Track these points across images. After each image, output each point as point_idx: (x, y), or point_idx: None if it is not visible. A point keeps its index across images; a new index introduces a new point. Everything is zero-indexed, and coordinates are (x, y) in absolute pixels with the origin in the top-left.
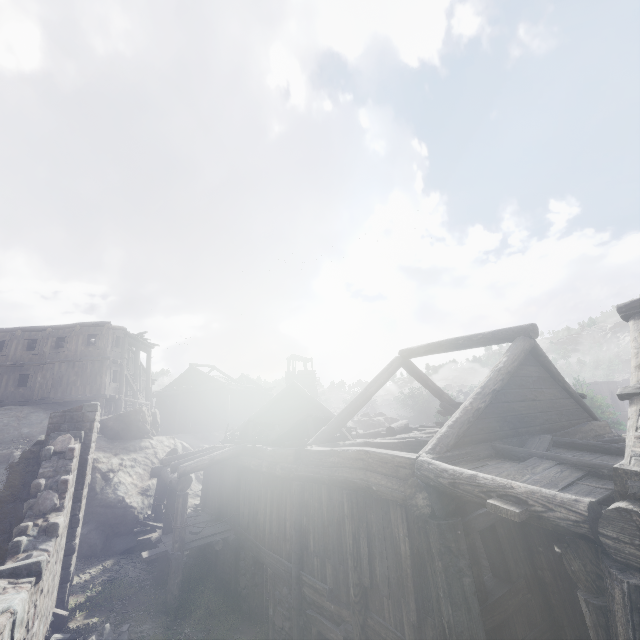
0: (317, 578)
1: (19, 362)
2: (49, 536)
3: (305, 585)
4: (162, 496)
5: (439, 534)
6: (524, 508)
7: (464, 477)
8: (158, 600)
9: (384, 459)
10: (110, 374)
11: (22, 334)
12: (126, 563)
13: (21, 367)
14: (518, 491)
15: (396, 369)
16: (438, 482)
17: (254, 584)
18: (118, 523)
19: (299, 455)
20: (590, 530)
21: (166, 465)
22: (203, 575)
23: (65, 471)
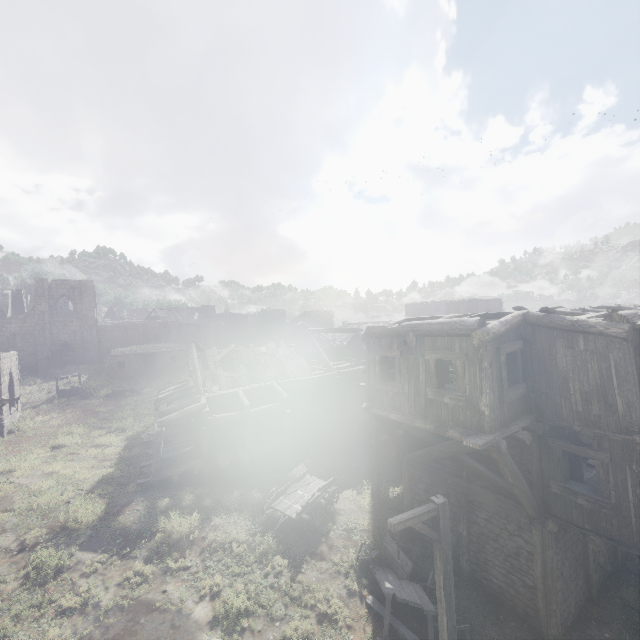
0: None
1: None
2: None
3: None
4: None
5: None
6: None
7: None
8: None
9: None
10: None
11: (444, 304)
12: None
13: None
14: None
15: None
16: None
17: None
18: None
19: None
20: None
21: None
22: None
23: None
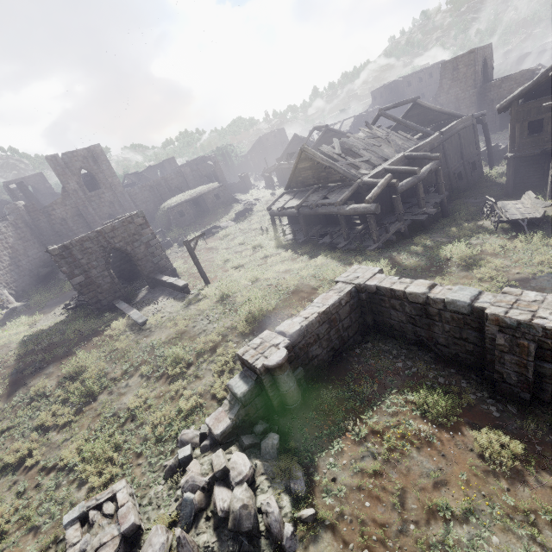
0: None
1: (418, 89)
2: None
3: None
4: None
5: None
6: None
7: None
8: None
9: None
10: None
11: (415, 76)
12: None
13: (419, 91)
14: None
15: None
16: None
17: None
18: None
19: None
20: None
21: None
22: None
23: None
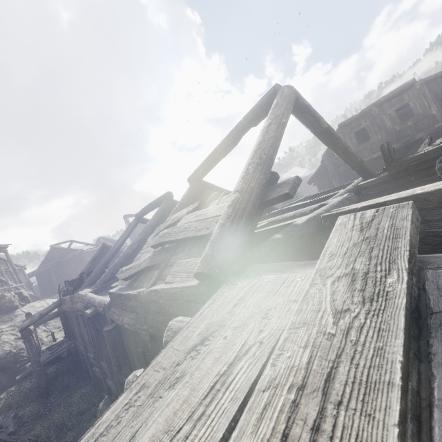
0: (92, 353)
1: None
2: None
3: (90, 358)
4: None
5: (92, 325)
6: (95, 310)
7: (89, 300)
8: (38, 393)
9: (81, 296)
10: None
11: None
12: (25, 382)
13: None
14: (96, 303)
15: (134, 227)
16: (85, 304)
17: (86, 364)
18: (13, 365)
19: None
20: (104, 313)
21: None
22: (70, 369)
23: None
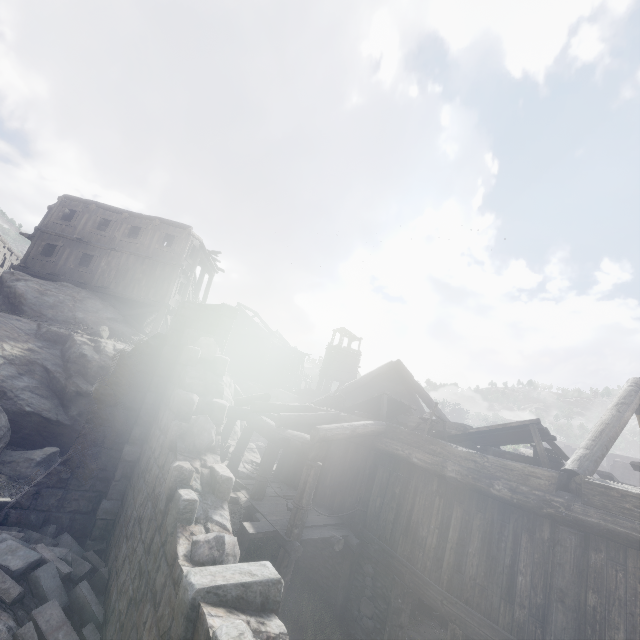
0: None
1: (86, 239)
2: (218, 498)
3: None
4: (243, 446)
5: None
6: None
7: None
8: None
9: None
10: (177, 284)
11: (96, 210)
12: None
13: (86, 245)
14: None
15: None
16: None
17: (399, 624)
18: None
19: (559, 483)
20: None
21: (255, 411)
22: None
23: (217, 391)
